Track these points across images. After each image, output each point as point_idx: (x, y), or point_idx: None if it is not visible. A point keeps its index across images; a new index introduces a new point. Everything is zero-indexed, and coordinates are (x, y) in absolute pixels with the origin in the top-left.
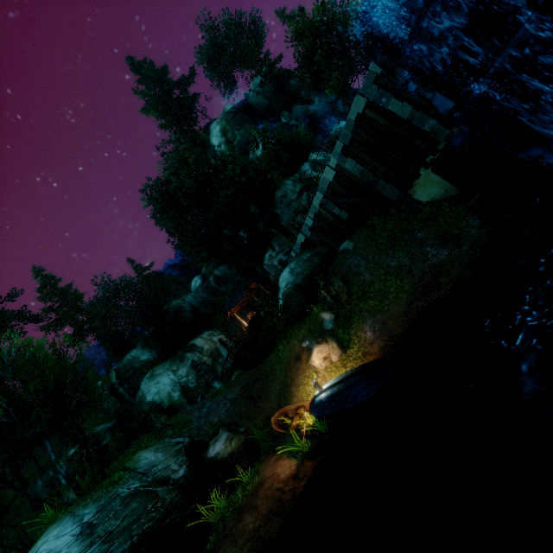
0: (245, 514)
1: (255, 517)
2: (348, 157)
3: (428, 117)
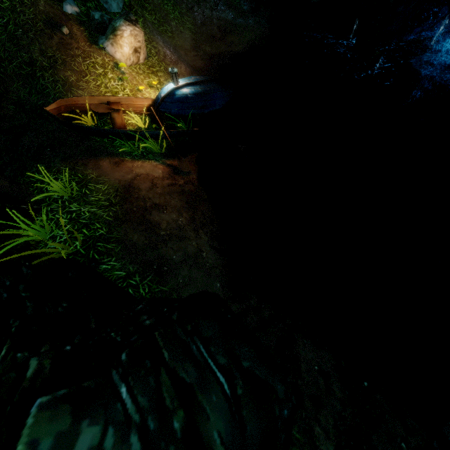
0: (151, 217)
1: (175, 212)
2: None
3: None
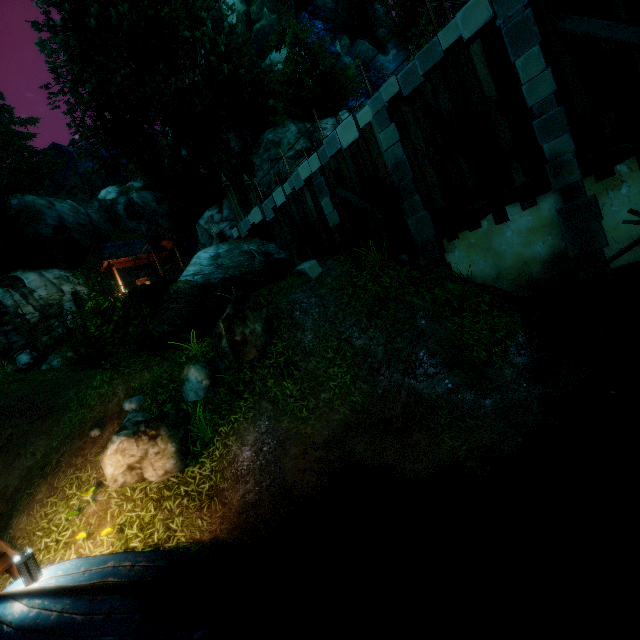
0: None
1: None
2: (393, 121)
3: (565, 128)
